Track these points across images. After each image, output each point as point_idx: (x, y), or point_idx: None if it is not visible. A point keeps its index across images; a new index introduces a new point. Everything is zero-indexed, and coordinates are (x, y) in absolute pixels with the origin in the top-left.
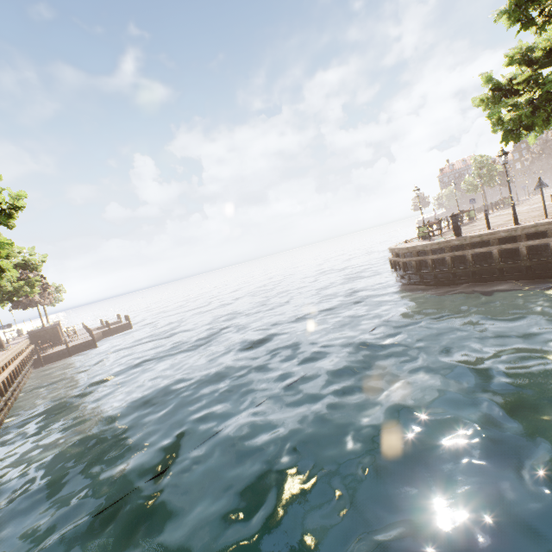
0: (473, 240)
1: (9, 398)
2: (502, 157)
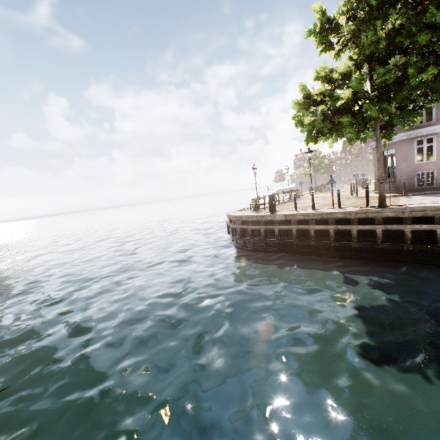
0: (281, 218)
1: None
2: (308, 154)
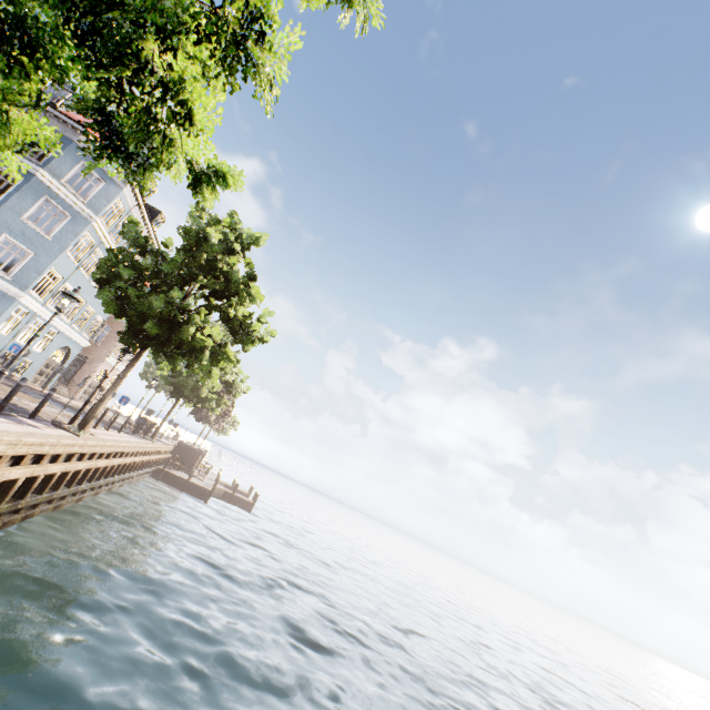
0: None
1: (108, 483)
2: None
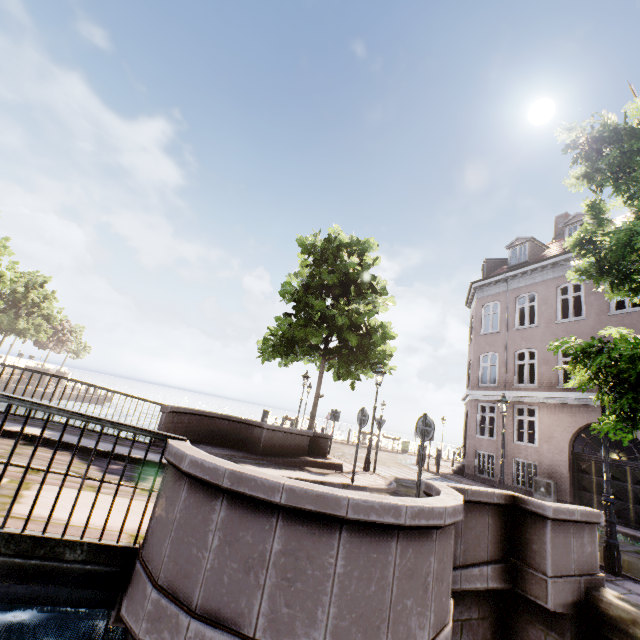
0: None
1: None
2: (305, 378)
